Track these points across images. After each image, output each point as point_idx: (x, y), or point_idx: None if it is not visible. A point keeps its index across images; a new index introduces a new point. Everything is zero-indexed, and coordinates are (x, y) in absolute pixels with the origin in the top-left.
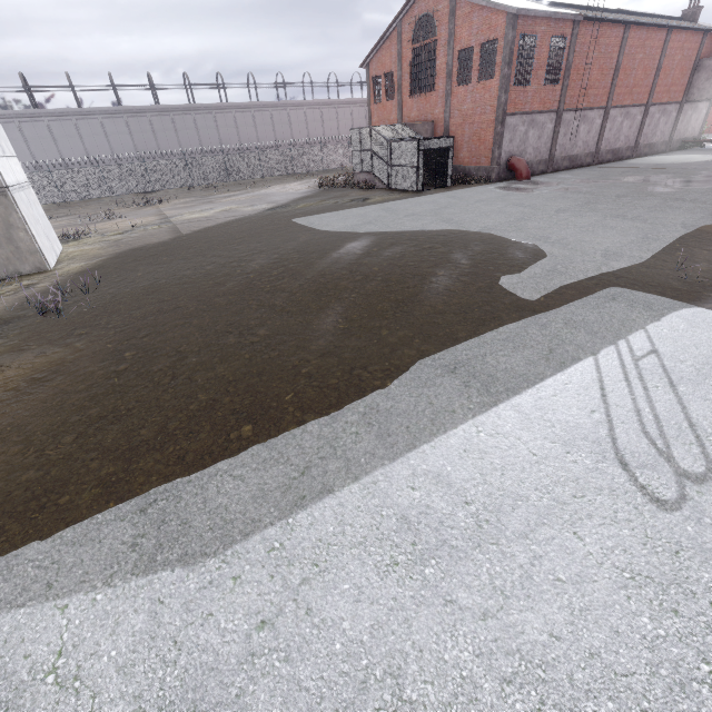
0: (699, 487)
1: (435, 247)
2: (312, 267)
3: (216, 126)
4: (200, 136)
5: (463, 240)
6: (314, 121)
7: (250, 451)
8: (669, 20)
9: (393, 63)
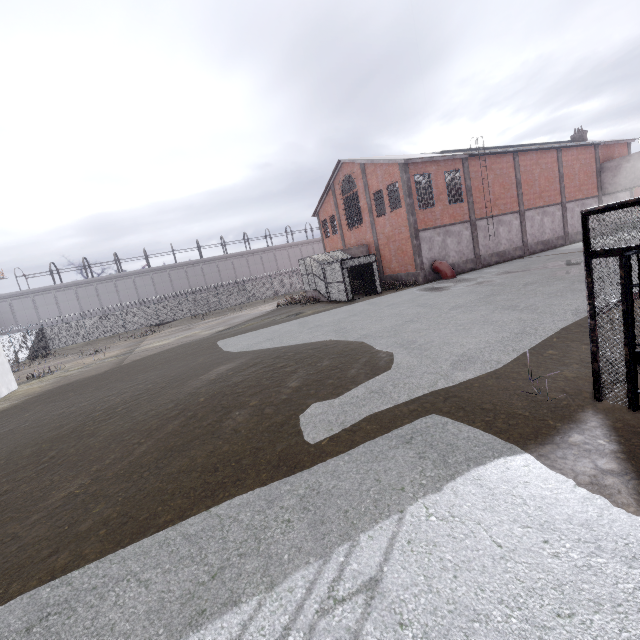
0: None
1: (287, 365)
2: (155, 400)
3: (218, 270)
4: (206, 279)
5: (324, 354)
6: (295, 256)
7: None
8: (557, 144)
9: (333, 210)
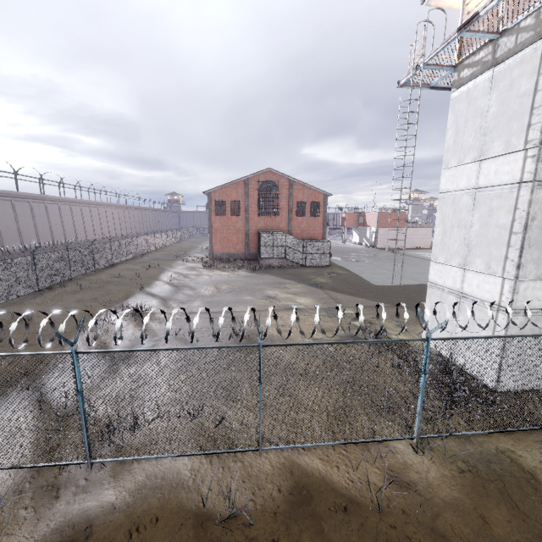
0: None
1: None
2: None
3: None
4: None
5: None
6: (66, 215)
7: None
8: None
9: (239, 197)
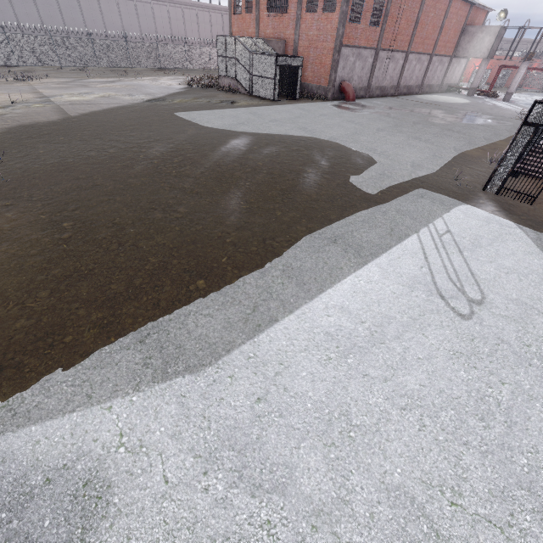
0: (479, 307)
1: (300, 150)
2: (207, 158)
3: (79, 6)
4: (63, 14)
5: (319, 146)
6: (176, 20)
7: (209, 297)
8: None
9: None
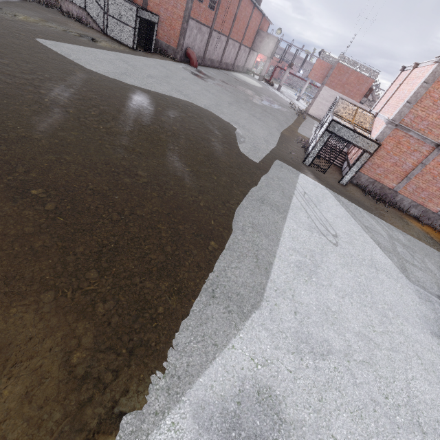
0: (337, 238)
1: (195, 117)
2: (124, 114)
3: None
4: None
5: (204, 115)
6: None
7: (227, 254)
8: None
9: None
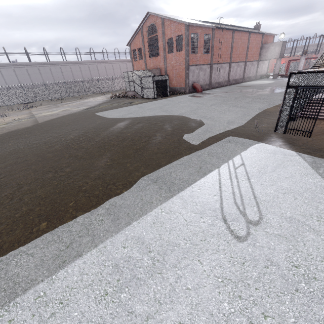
0: (255, 228)
1: (157, 123)
2: (99, 135)
3: (61, 71)
4: (53, 76)
5: (170, 119)
6: (109, 69)
7: (42, 237)
8: (249, 29)
9: (140, 44)
